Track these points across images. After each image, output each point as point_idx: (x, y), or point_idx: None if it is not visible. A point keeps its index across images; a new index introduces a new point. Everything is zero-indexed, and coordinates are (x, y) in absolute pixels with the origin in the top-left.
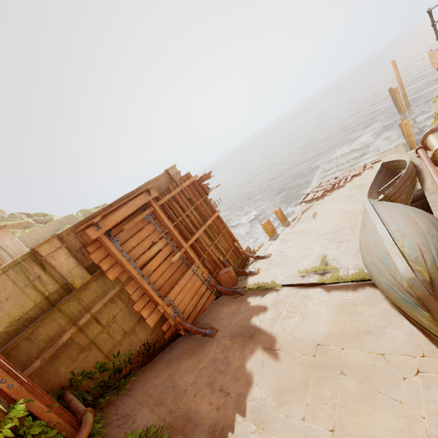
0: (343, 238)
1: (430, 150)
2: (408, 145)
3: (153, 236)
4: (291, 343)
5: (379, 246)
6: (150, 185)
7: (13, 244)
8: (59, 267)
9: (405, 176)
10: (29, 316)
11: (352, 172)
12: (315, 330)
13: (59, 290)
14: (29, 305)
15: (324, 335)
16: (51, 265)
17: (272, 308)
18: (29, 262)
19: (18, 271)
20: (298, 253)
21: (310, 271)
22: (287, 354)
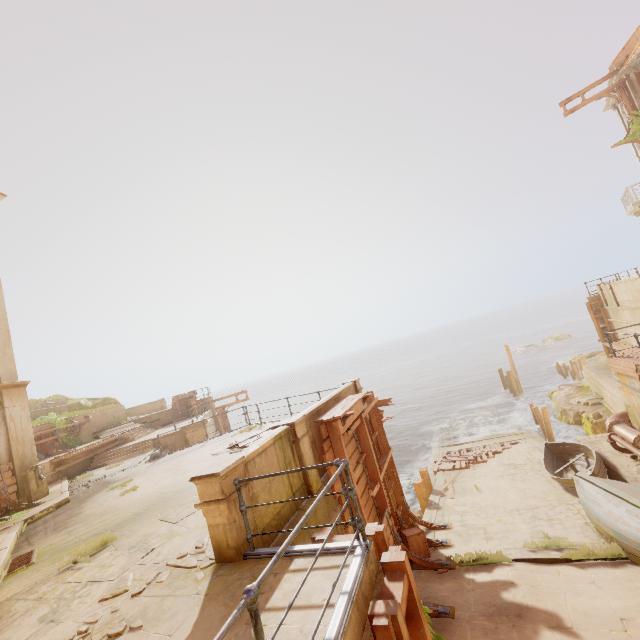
0: (549, 516)
1: (622, 438)
2: (543, 433)
3: (356, 455)
4: (584, 619)
5: (636, 514)
6: (366, 392)
7: (20, 417)
8: (305, 458)
9: (598, 458)
10: (284, 513)
11: (489, 448)
12: (605, 604)
13: (300, 489)
14: (284, 497)
15: (620, 609)
16: (300, 452)
17: (522, 582)
18: (286, 440)
19: (280, 447)
20: (496, 527)
21: (540, 545)
22: (589, 632)
